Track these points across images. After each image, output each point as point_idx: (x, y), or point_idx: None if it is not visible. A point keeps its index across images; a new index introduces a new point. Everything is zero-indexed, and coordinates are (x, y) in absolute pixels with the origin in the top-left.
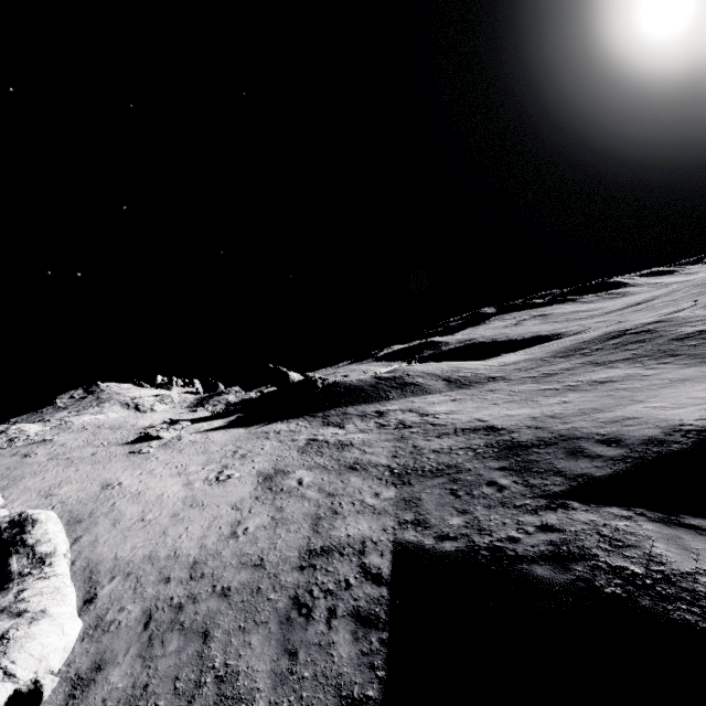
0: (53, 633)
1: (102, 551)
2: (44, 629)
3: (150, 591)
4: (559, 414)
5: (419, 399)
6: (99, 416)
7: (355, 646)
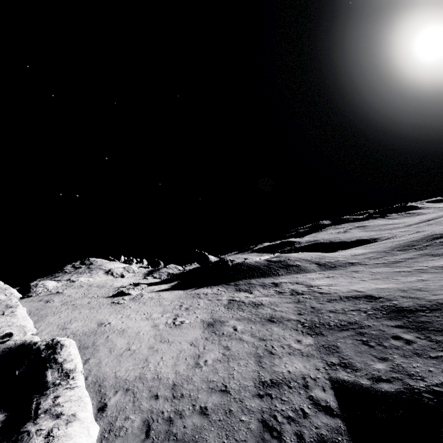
0: (83, 434)
1: (105, 370)
2: (76, 430)
3: (145, 405)
4: (424, 288)
5: (301, 276)
6: (90, 279)
7: None
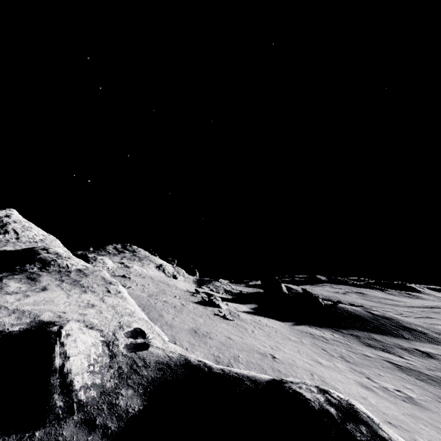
0: None
1: None
2: None
3: None
4: None
5: None
6: (143, 269)
7: None
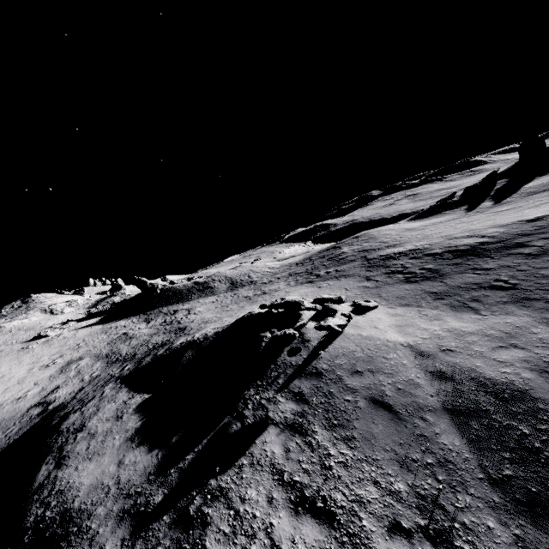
0: None
1: None
2: None
3: None
4: (211, 320)
5: (202, 300)
6: (25, 320)
7: (5, 442)
